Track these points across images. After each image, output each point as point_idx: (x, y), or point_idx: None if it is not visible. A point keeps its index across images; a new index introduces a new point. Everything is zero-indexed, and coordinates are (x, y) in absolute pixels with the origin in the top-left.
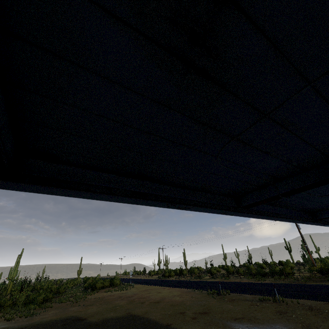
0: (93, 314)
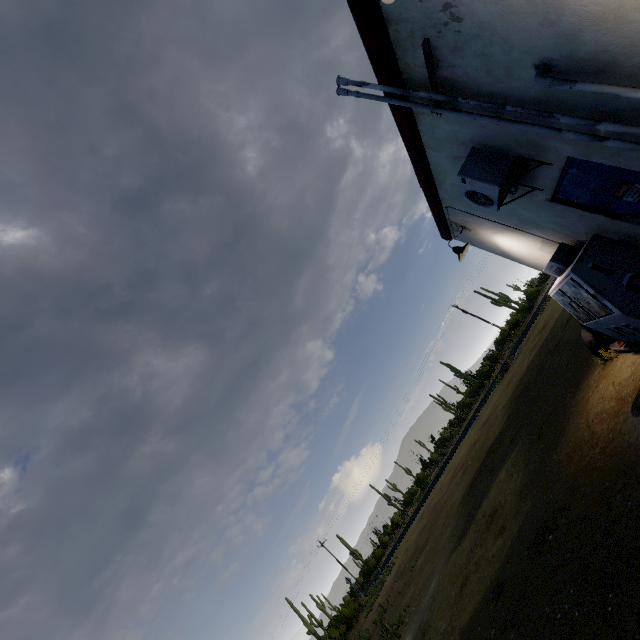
0: (478, 461)
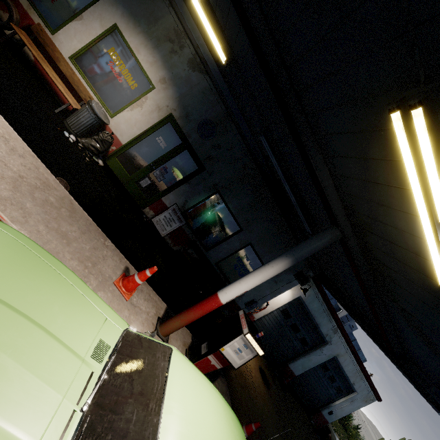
0: None
